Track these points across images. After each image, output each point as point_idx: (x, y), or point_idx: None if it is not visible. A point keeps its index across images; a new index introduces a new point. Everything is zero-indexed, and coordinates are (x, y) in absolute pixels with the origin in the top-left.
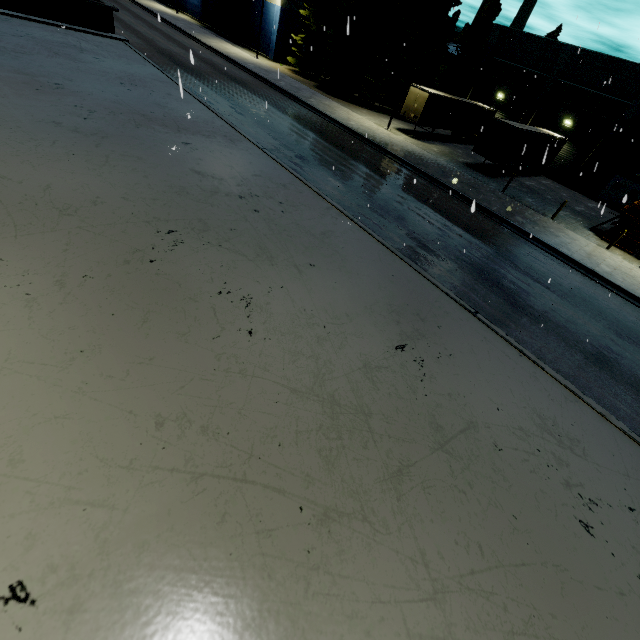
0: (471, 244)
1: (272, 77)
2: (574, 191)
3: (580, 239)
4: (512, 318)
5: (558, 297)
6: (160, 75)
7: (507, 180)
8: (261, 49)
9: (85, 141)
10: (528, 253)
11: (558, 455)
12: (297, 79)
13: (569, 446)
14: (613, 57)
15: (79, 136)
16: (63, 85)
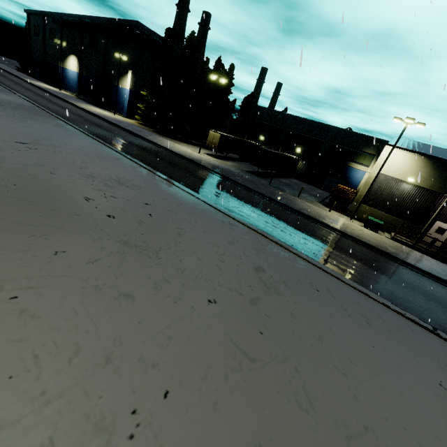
0: (249, 210)
1: (123, 124)
2: (310, 185)
3: (314, 206)
4: None
5: (303, 236)
6: None
7: (272, 179)
8: (118, 111)
9: None
10: (284, 214)
11: (110, 185)
12: (141, 127)
13: (128, 185)
14: (311, 120)
15: None
16: None
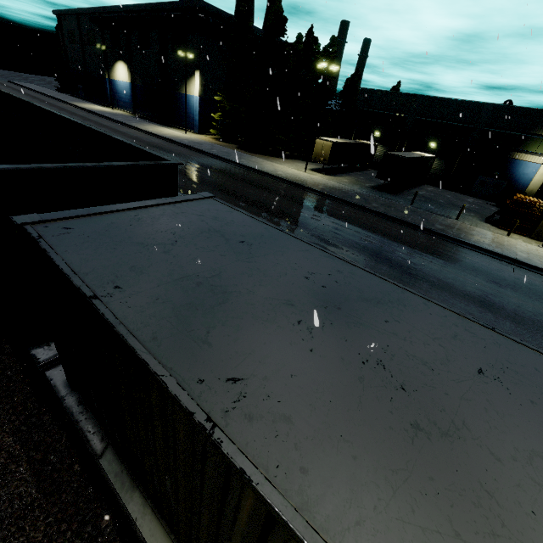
0: (423, 259)
1: (205, 147)
2: (452, 191)
3: (488, 233)
4: (499, 325)
5: (512, 292)
6: (292, 239)
7: (407, 194)
8: (186, 127)
9: (480, 455)
10: (464, 256)
11: None
12: (222, 145)
13: None
14: (452, 99)
15: (463, 446)
16: (303, 320)
